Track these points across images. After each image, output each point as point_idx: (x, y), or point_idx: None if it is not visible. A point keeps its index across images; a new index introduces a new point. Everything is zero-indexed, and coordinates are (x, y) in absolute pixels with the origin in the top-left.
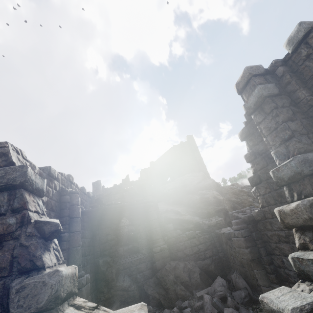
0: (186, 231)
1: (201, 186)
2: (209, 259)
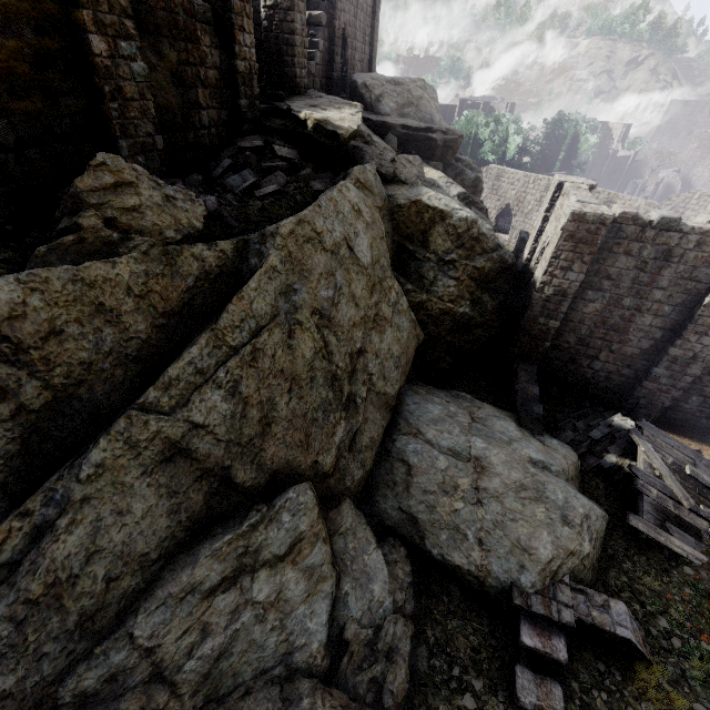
0: None
1: None
2: None
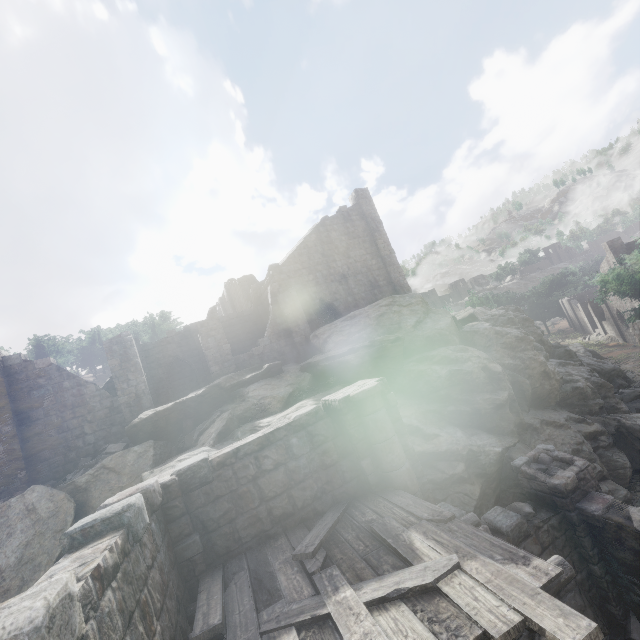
0: (451, 484)
1: (428, 332)
2: (576, 594)
